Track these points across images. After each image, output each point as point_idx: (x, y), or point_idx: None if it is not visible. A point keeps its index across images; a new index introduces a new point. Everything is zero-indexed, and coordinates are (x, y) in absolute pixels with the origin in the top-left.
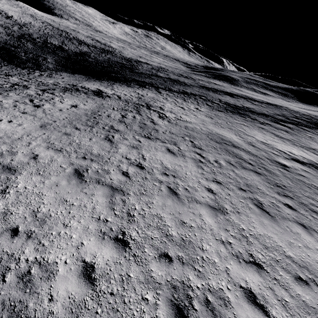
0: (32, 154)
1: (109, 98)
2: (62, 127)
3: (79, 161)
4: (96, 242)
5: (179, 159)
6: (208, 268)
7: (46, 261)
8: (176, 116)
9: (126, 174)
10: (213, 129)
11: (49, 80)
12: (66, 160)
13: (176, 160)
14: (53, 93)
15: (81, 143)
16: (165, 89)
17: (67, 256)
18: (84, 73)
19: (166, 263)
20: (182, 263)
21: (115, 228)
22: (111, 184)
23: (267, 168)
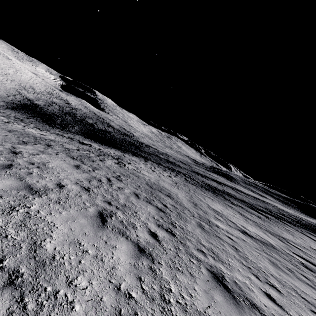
0: None
1: (89, 146)
2: None
3: None
4: None
5: (74, 170)
6: None
7: None
8: (135, 169)
9: None
10: (164, 184)
11: (59, 132)
12: None
13: (70, 168)
14: (43, 130)
15: None
16: (154, 162)
17: None
18: (95, 140)
19: None
20: None
21: None
22: None
23: (183, 215)
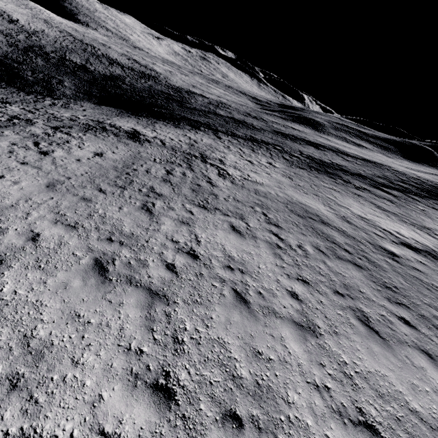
0: (31, 233)
1: (149, 143)
2: (80, 188)
3: (102, 245)
4: (124, 394)
5: (248, 243)
6: (298, 437)
7: (40, 434)
8: (242, 174)
9: (172, 268)
10: (293, 195)
11: (65, 113)
12: (82, 244)
13: (243, 244)
14: (70, 132)
15: (106, 215)
16: (227, 133)
17: (74, 423)
18: (114, 105)
19: (233, 431)
20: (258, 429)
21: (153, 365)
22: (148, 285)
23: (370, 258)
